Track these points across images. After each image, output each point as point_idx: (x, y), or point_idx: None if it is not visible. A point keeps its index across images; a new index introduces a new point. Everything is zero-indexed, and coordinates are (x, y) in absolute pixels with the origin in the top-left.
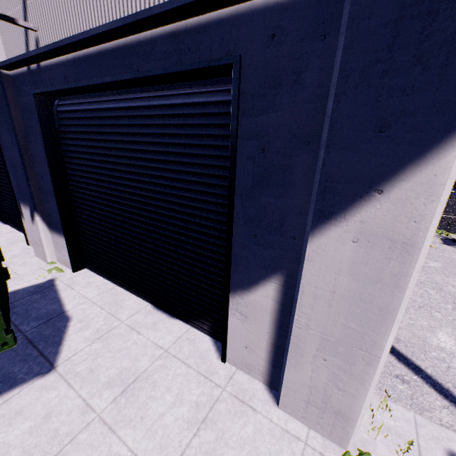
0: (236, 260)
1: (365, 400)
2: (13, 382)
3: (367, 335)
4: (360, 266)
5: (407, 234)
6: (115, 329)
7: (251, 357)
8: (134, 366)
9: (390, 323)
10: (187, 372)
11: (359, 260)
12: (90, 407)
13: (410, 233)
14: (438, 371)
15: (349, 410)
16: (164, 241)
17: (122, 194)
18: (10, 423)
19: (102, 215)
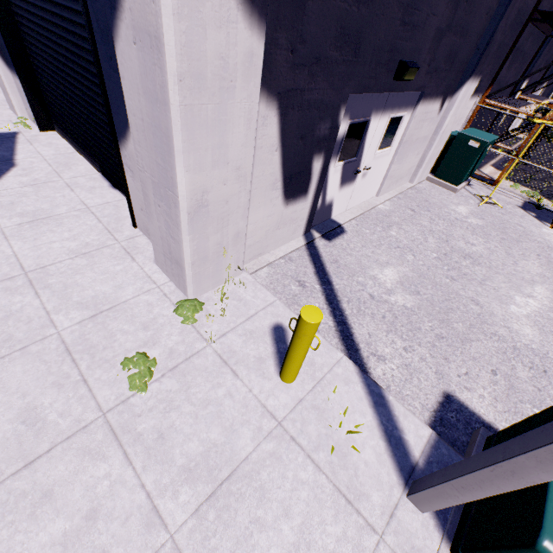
0: (111, 97)
1: (183, 247)
2: None
3: (168, 172)
4: (145, 80)
5: (154, 23)
6: (52, 183)
7: (146, 220)
8: (51, 210)
9: (174, 154)
10: (95, 225)
11: (143, 71)
12: None
13: (155, 21)
14: (347, 289)
15: (180, 258)
16: (86, 87)
17: (45, 15)
18: None
19: (42, 51)
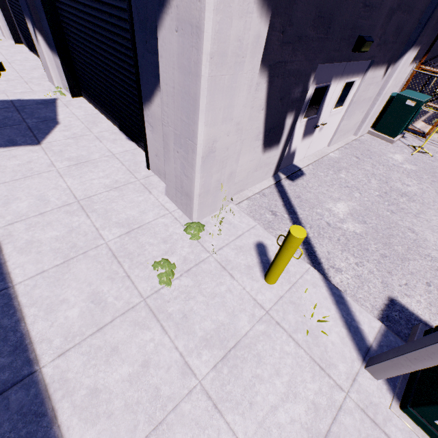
0: (141, 71)
1: (195, 182)
2: (15, 144)
3: (190, 126)
4: (181, 58)
5: (197, 16)
6: (86, 136)
7: (159, 164)
8: (88, 156)
9: (198, 113)
10: (120, 167)
11: (180, 51)
12: (53, 165)
13: (198, 15)
14: (309, 218)
15: (190, 191)
16: (115, 63)
17: (85, 9)
18: (9, 159)
19: (79, 36)
